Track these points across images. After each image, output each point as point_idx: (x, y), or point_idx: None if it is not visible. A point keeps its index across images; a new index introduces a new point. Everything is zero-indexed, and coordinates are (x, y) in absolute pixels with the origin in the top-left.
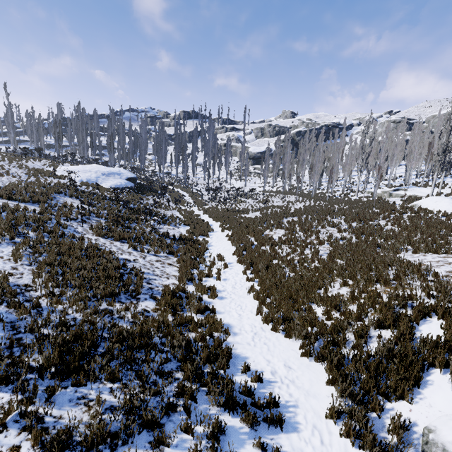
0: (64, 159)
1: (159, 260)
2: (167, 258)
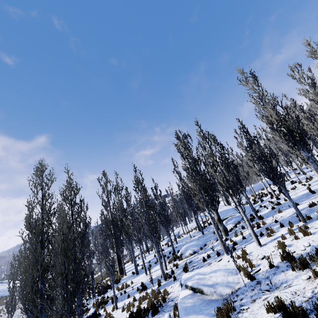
0: None
1: None
2: None
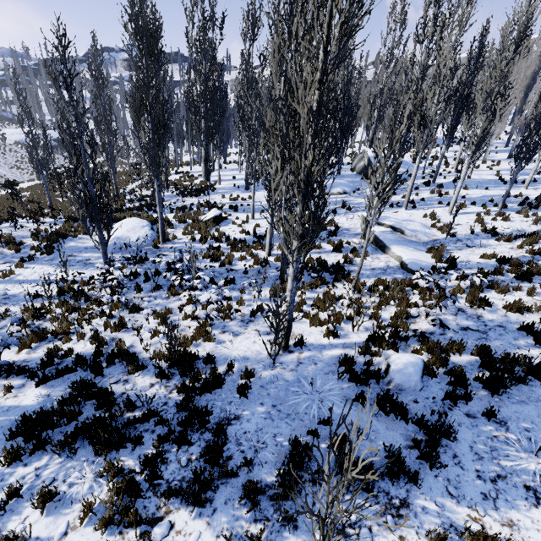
0: (9, 124)
1: (28, 178)
2: (35, 178)
